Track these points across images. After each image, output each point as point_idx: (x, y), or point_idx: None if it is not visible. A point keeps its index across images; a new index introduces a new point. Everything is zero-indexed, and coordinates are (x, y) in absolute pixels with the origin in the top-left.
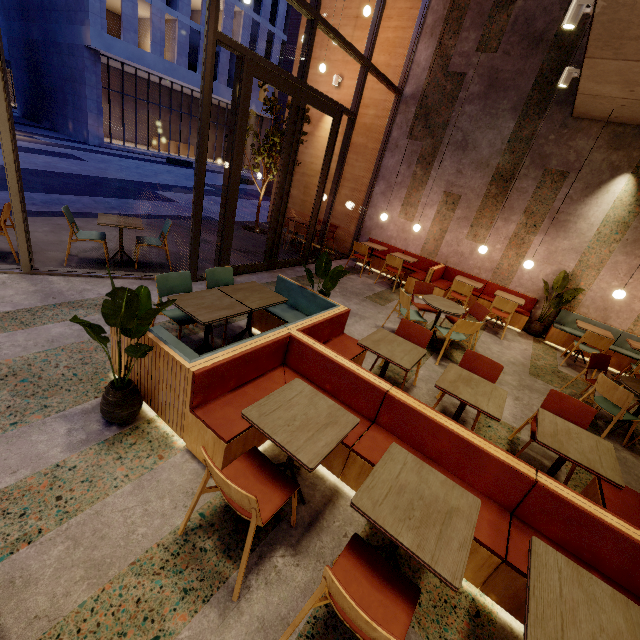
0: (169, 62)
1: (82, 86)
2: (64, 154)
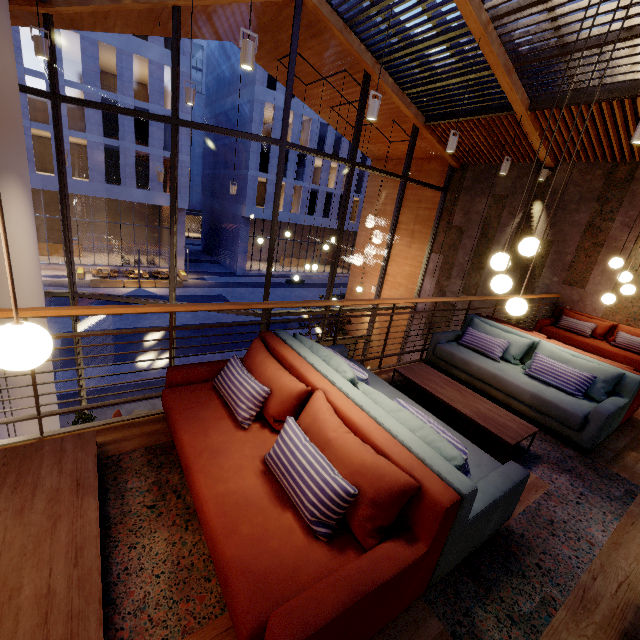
0: (294, 214)
1: (237, 239)
2: (217, 296)
